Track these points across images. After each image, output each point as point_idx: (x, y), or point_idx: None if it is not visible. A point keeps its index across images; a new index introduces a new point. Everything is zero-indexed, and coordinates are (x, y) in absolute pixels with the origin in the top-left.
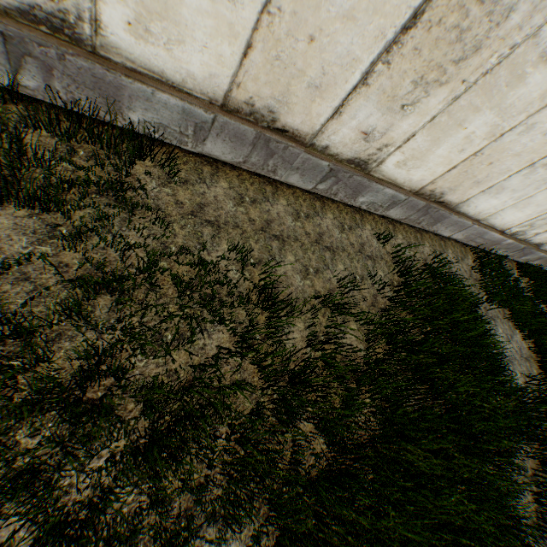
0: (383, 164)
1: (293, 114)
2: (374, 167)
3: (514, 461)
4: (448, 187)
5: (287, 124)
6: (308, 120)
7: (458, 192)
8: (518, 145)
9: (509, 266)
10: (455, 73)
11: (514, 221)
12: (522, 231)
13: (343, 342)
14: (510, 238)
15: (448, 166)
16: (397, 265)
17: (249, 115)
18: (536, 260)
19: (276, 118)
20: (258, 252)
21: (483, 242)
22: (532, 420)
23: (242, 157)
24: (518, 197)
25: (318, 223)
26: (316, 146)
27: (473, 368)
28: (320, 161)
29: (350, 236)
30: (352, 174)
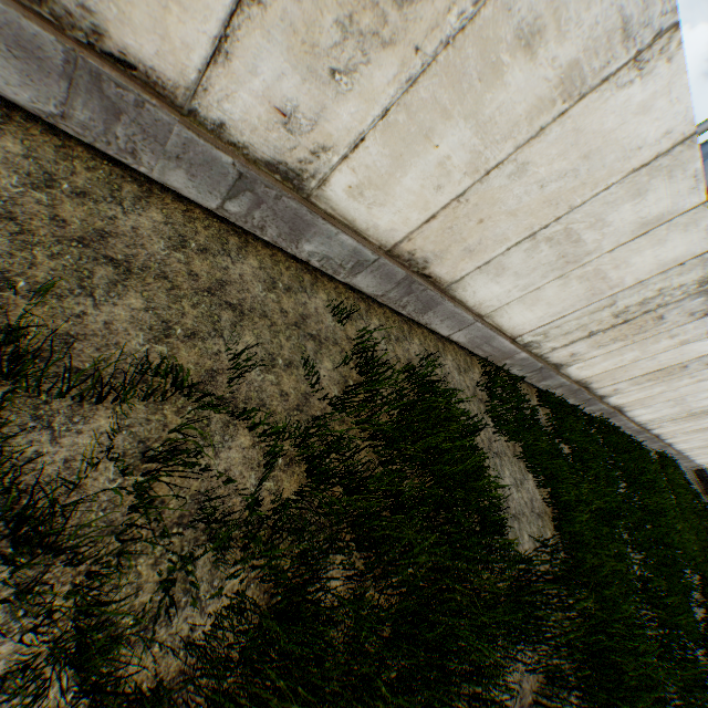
0: (327, 186)
1: (134, 28)
2: (315, 190)
3: (509, 681)
4: (432, 251)
5: (130, 50)
6: (168, 52)
7: (448, 263)
8: (512, 198)
9: (529, 392)
10: (403, 27)
11: (525, 325)
12: (537, 342)
13: (210, 464)
14: (525, 350)
15: (425, 212)
16: (353, 352)
17: (40, 4)
18: (558, 388)
19: (101, 28)
20: (50, 274)
21: (493, 352)
22: (537, 609)
23: (55, 104)
24: (525, 286)
25: (224, 266)
26: (202, 119)
27: (456, 525)
28: (215, 151)
29: (285, 300)
30: (280, 194)
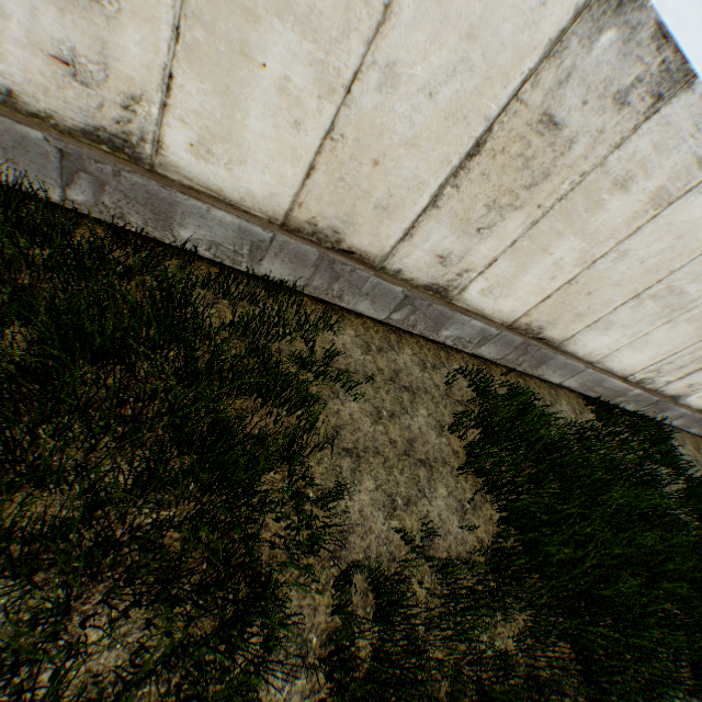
0: None
1: None
2: None
3: None
4: None
5: None
6: None
7: None
8: None
9: None
10: None
11: None
12: None
13: None
14: None
15: None
16: None
17: None
18: None
19: None
20: None
21: None
22: None
23: (681, 424)
24: None
25: (701, 453)
26: None
27: None
28: None
29: None
30: None
